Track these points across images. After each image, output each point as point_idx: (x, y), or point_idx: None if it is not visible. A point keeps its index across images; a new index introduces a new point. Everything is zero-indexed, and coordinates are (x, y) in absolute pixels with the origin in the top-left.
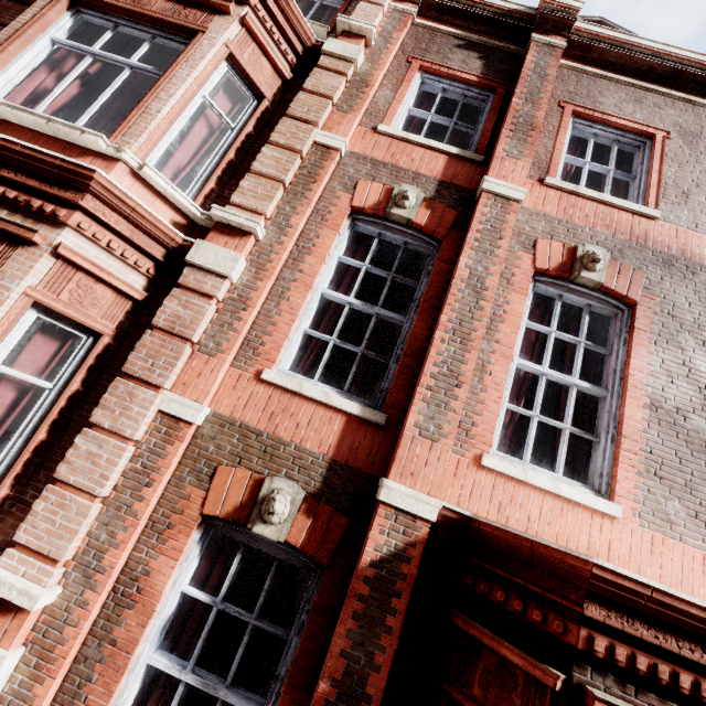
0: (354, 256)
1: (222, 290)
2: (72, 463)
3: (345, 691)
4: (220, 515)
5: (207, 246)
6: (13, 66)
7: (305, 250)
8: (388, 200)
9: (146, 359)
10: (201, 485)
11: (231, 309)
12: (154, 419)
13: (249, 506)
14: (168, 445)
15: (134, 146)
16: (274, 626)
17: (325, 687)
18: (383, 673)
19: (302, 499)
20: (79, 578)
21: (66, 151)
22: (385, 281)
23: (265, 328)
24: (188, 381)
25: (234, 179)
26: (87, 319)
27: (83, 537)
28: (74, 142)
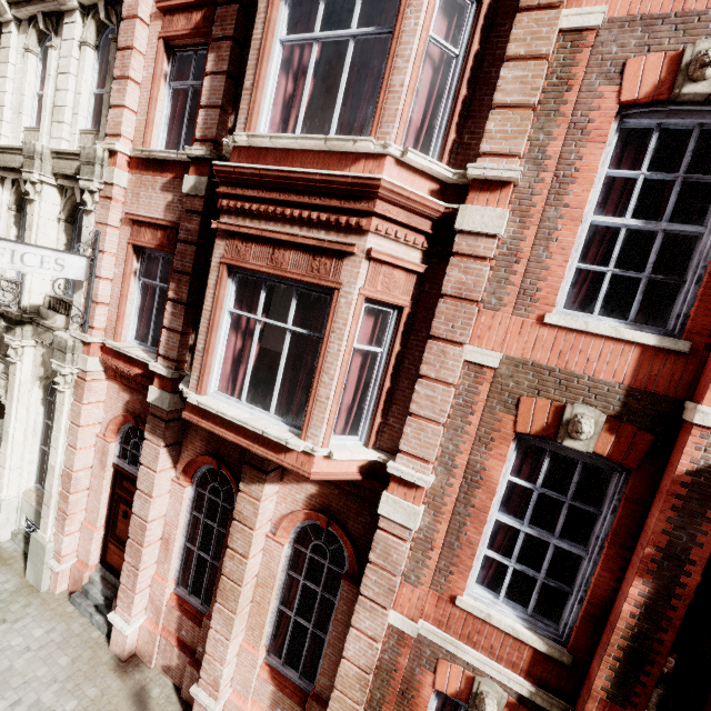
0: (619, 160)
1: (494, 250)
2: (418, 403)
3: (669, 555)
4: (530, 433)
5: (471, 210)
6: (268, 89)
7: (566, 180)
8: (674, 74)
9: (446, 323)
10: (509, 412)
11: (503, 264)
12: (462, 367)
13: (554, 426)
14: (478, 385)
15: (392, 135)
16: (585, 505)
17: (651, 551)
18: (705, 548)
19: (603, 420)
20: (443, 471)
21: (342, 162)
22: (667, 183)
23: (537, 274)
24: (481, 334)
25: (470, 118)
26: (394, 299)
27: (438, 447)
28: (345, 151)
